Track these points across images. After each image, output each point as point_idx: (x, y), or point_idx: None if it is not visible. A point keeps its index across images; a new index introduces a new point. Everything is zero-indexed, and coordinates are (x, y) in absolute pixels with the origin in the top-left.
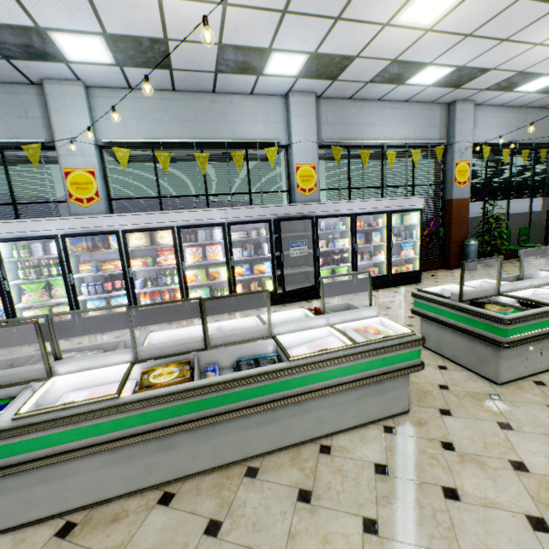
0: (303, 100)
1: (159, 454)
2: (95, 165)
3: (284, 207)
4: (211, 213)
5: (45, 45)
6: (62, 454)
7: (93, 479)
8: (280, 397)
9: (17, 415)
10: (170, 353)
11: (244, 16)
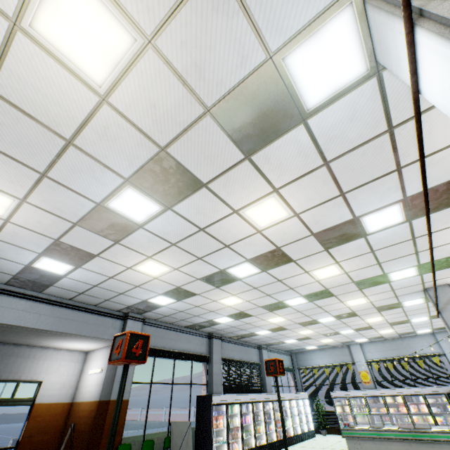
0: (441, 334)
1: (408, 446)
2: (367, 369)
3: (449, 386)
4: (414, 389)
5: (352, 341)
6: (391, 437)
7: (397, 447)
8: (431, 439)
9: (383, 428)
10: (406, 427)
11: (402, 330)
